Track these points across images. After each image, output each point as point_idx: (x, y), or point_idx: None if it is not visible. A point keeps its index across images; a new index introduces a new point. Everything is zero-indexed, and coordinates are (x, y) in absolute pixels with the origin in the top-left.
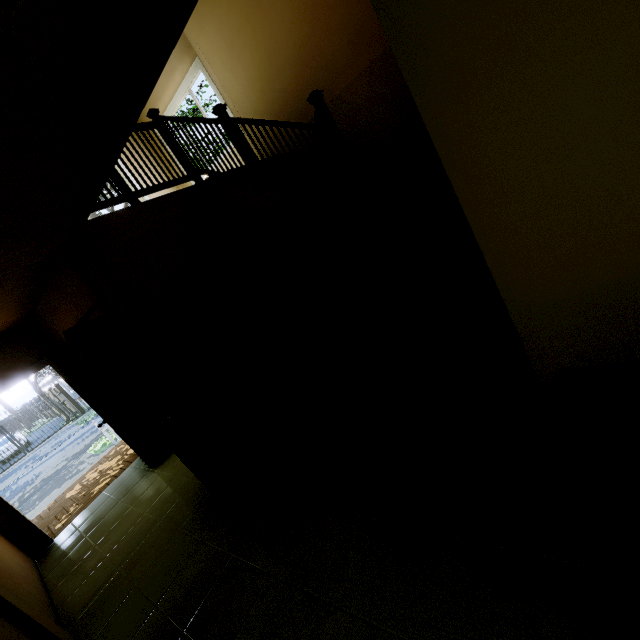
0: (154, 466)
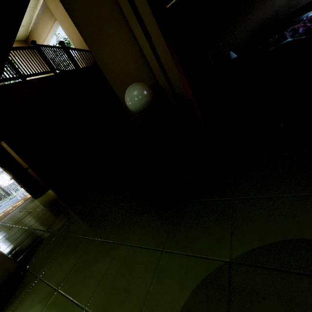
0: (37, 198)
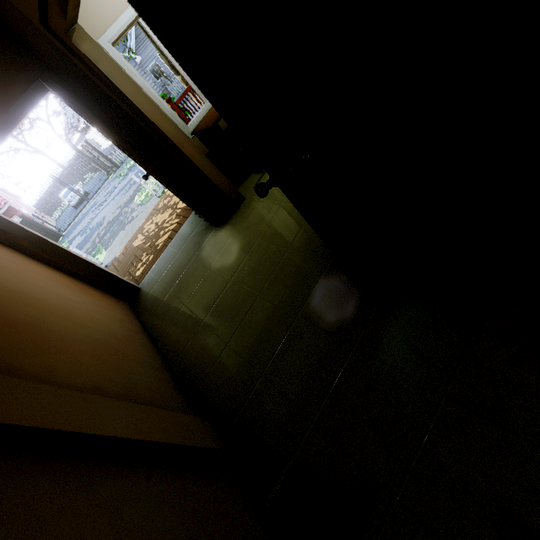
0: (217, 224)
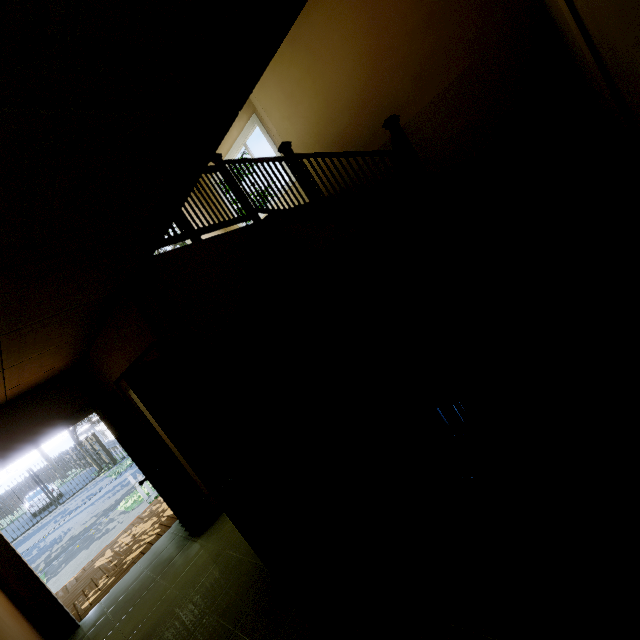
0: (196, 534)
